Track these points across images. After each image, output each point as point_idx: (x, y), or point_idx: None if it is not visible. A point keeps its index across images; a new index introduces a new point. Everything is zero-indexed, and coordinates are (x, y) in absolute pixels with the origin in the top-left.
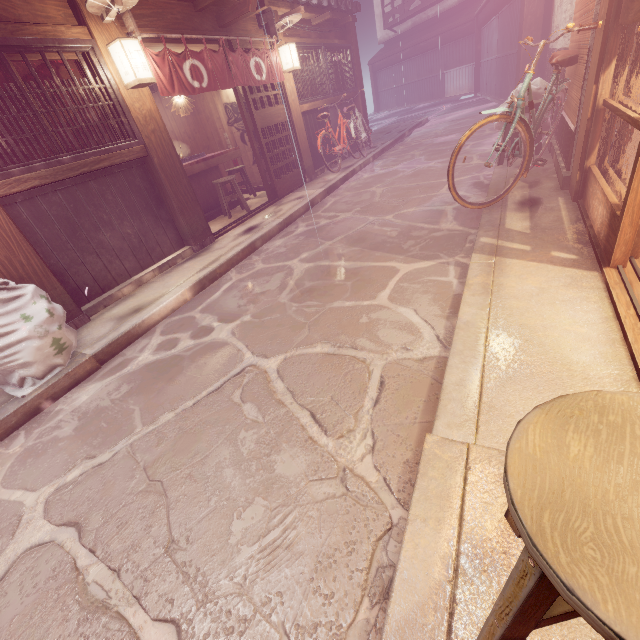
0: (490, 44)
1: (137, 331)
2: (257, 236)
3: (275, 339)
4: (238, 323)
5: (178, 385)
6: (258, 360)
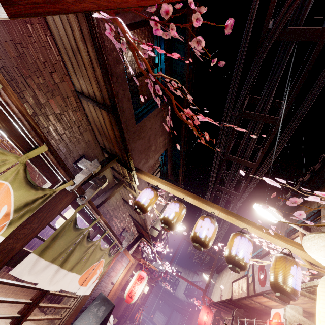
0: (175, 320)
1: None
2: None
3: None
4: None
5: None
6: None
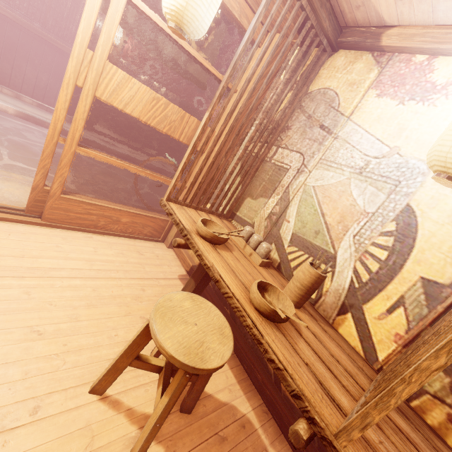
0: None
1: None
2: (97, 140)
3: None
4: None
5: None
6: None
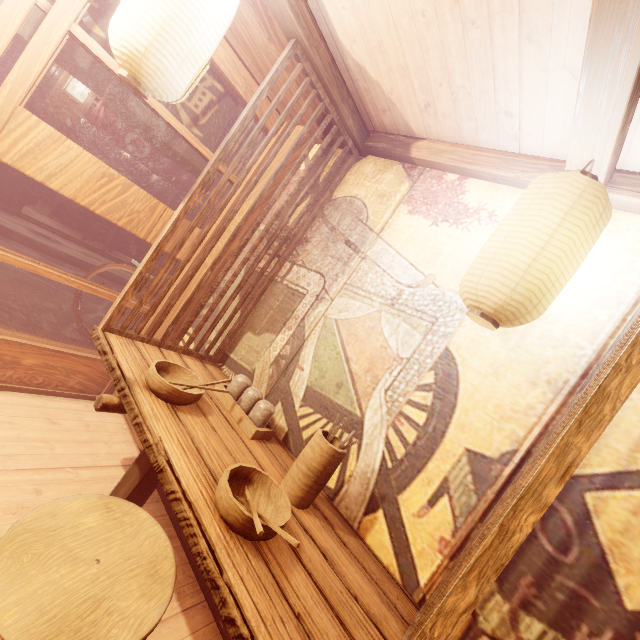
0: None
1: None
2: (20, 231)
3: None
4: None
5: None
6: None
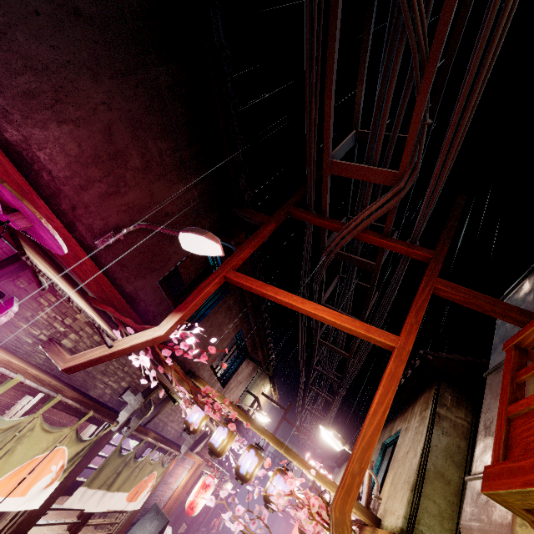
0: (279, 528)
1: None
2: None
3: None
4: None
5: None
6: None
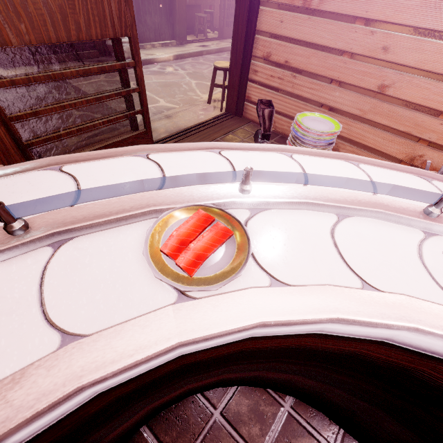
0: None
1: (152, 61)
2: (205, 49)
3: (197, 78)
4: (187, 72)
5: (166, 77)
6: (190, 80)
